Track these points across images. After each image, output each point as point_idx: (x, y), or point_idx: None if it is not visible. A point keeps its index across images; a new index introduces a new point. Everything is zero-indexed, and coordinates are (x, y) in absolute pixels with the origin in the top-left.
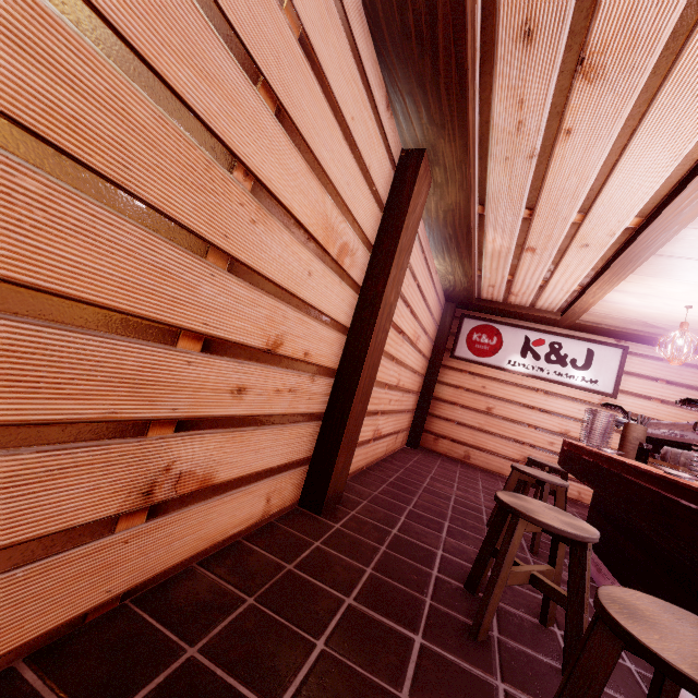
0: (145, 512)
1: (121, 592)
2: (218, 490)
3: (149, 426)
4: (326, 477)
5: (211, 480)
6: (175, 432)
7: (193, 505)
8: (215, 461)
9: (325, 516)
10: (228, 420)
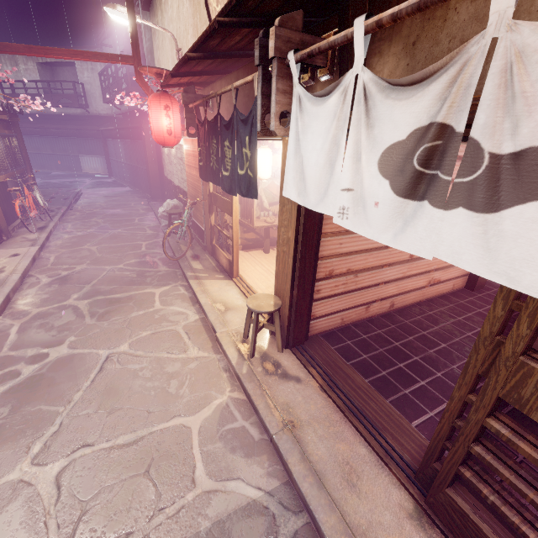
0: (429, 286)
1: (424, 299)
2: (441, 282)
3: (430, 271)
4: (475, 280)
5: (439, 280)
6: (434, 271)
7: (436, 285)
8: (440, 276)
9: (475, 292)
10: (444, 267)
